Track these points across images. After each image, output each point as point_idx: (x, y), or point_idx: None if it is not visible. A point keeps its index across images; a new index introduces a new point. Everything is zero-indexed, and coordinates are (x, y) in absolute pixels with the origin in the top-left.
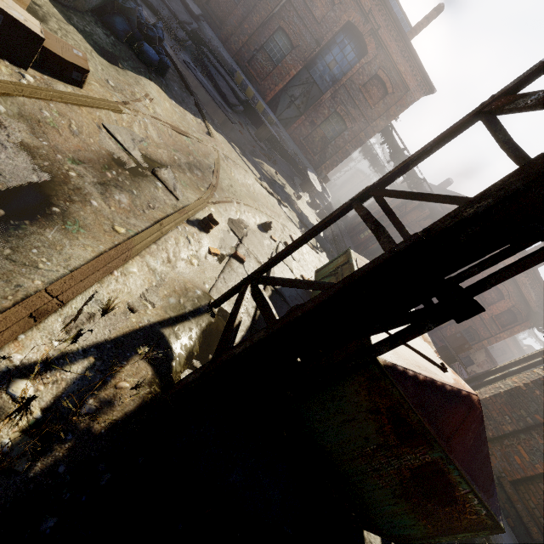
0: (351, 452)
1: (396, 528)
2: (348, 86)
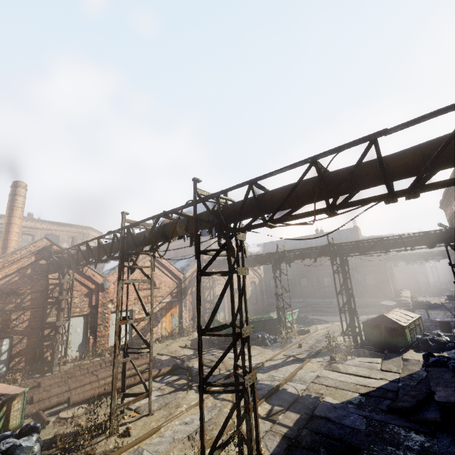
0: (379, 337)
1: (401, 343)
2: (357, 266)
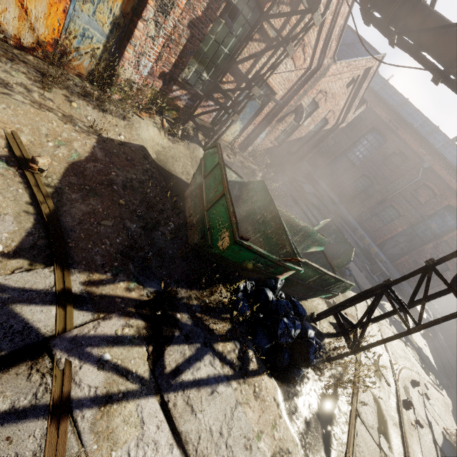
0: None
1: None
2: (449, 242)
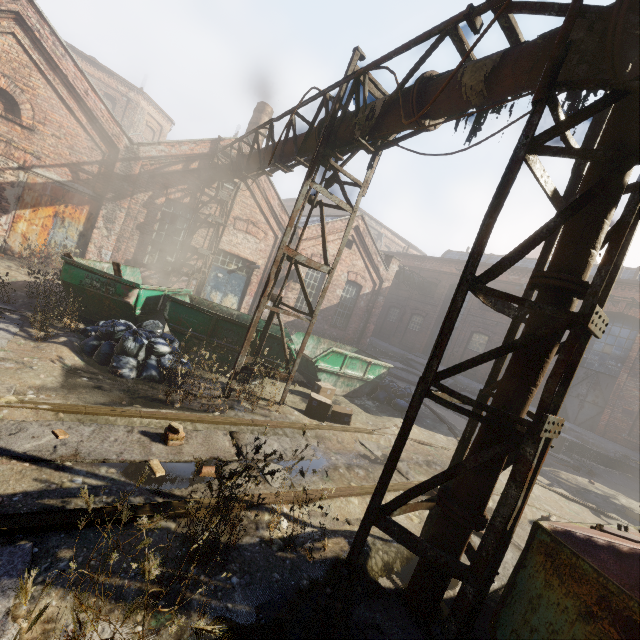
0: None
1: None
2: None
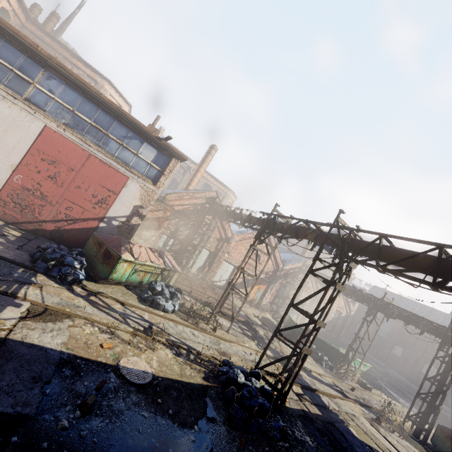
0: None
1: None
2: None
